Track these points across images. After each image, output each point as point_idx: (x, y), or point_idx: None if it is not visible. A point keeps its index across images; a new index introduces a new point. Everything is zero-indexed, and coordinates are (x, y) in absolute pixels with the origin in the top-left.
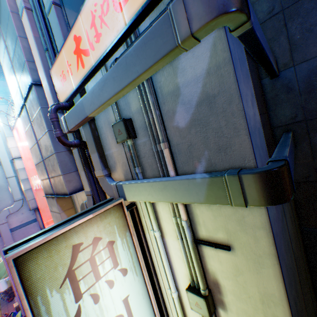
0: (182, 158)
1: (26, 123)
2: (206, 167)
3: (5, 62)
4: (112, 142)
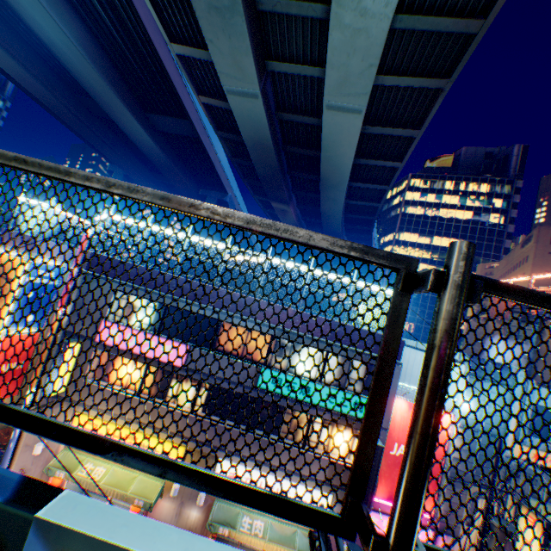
0: (544, 496)
1: (466, 434)
2: (550, 501)
3: (473, 399)
4: (519, 477)
